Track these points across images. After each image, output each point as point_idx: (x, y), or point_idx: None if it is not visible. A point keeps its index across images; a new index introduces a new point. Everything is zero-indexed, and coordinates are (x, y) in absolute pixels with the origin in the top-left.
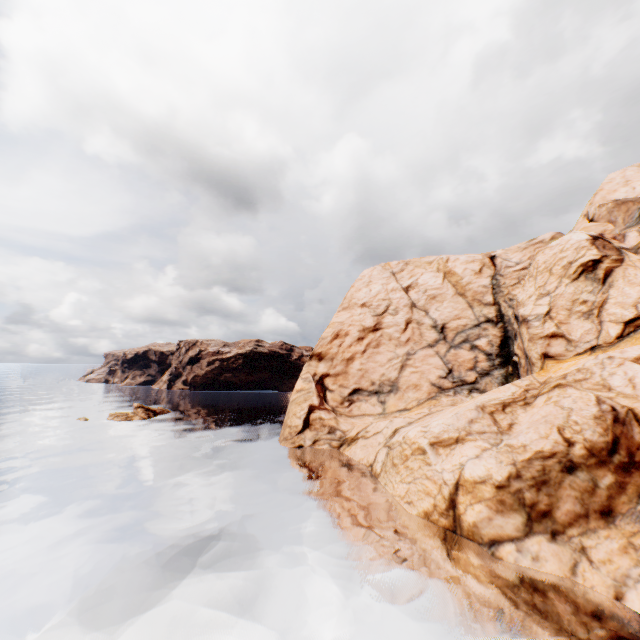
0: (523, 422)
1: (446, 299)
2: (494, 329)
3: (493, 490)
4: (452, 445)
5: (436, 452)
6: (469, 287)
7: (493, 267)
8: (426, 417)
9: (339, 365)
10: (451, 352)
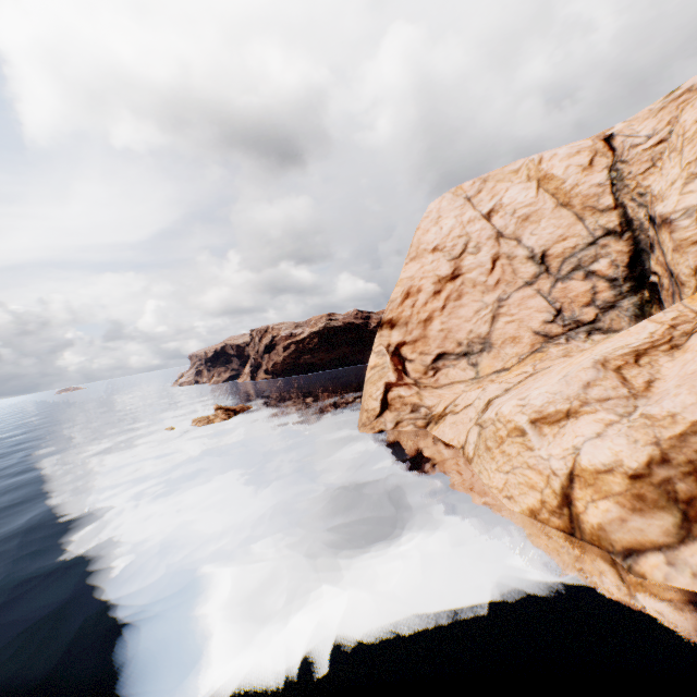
0: (669, 376)
1: (544, 217)
2: (618, 243)
3: (625, 482)
4: (561, 421)
5: (539, 432)
6: (576, 192)
7: (610, 153)
8: (528, 380)
9: (415, 329)
10: (557, 287)
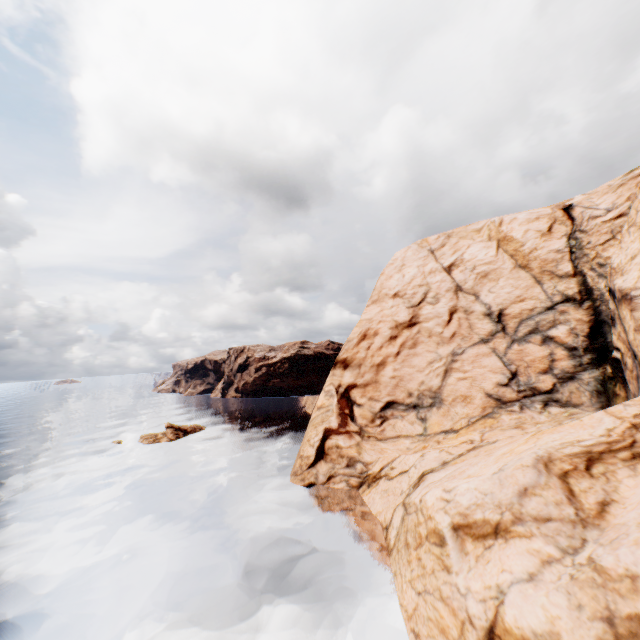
0: (630, 502)
1: (502, 276)
2: (577, 311)
3: None
4: (487, 539)
5: (461, 546)
6: (534, 255)
7: (569, 221)
8: (469, 454)
9: (368, 373)
10: (514, 348)
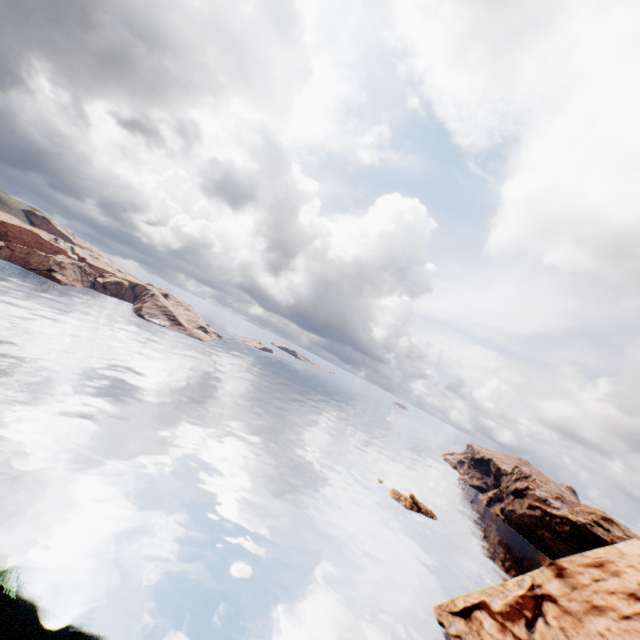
0: None
1: None
2: None
3: None
4: None
5: None
6: None
7: None
8: None
9: (576, 602)
10: None
